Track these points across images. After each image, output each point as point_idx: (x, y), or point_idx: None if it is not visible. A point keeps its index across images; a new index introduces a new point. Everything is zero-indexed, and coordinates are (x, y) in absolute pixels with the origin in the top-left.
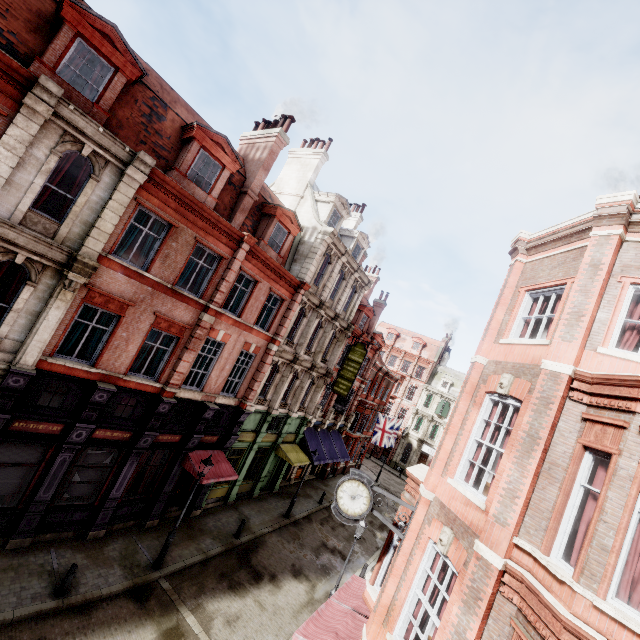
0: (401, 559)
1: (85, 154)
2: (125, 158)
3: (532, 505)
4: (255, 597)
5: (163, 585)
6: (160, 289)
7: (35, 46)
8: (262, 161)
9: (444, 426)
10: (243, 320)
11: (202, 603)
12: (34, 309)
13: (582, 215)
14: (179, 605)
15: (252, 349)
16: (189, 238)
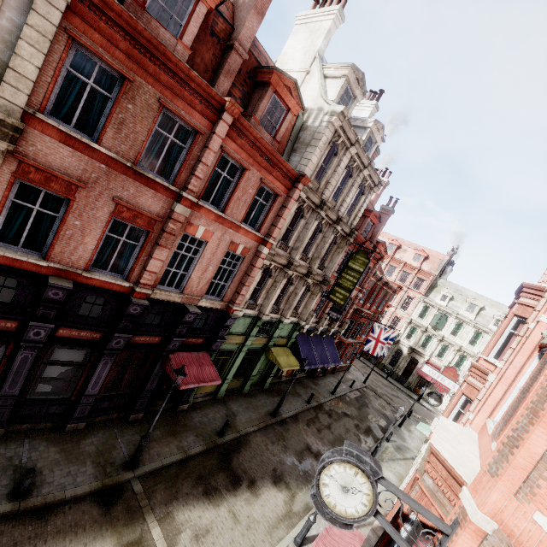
0: None
1: None
2: None
3: None
4: (230, 506)
5: (135, 487)
6: (117, 168)
7: None
8: None
9: (438, 338)
10: (228, 216)
11: (172, 511)
12: None
13: None
14: (147, 513)
15: (239, 250)
16: (150, 99)
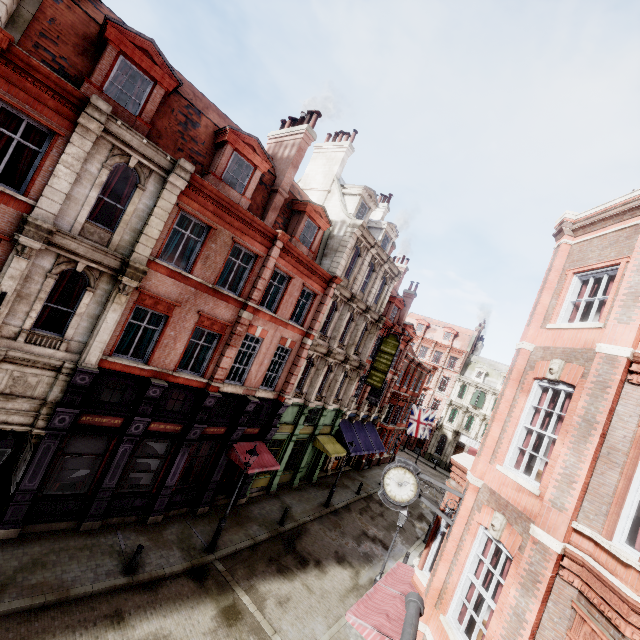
0: (451, 544)
1: (132, 166)
2: (167, 166)
3: (591, 490)
4: (303, 581)
5: (218, 567)
6: (202, 289)
7: (83, 68)
8: (291, 159)
9: (480, 417)
10: (279, 316)
11: (254, 584)
12: (94, 313)
13: (635, 191)
14: (234, 585)
15: (288, 344)
16: (227, 239)
